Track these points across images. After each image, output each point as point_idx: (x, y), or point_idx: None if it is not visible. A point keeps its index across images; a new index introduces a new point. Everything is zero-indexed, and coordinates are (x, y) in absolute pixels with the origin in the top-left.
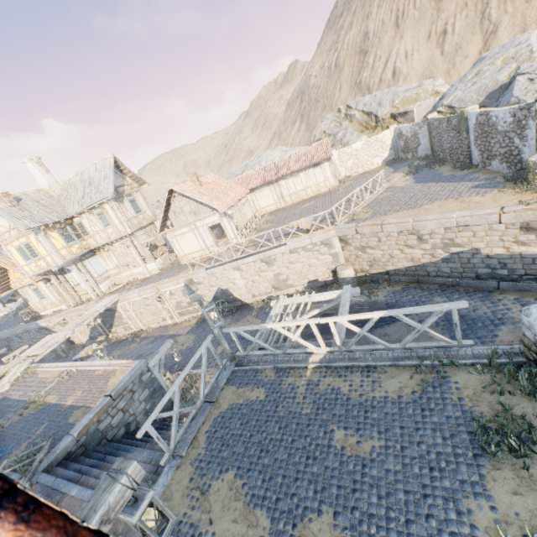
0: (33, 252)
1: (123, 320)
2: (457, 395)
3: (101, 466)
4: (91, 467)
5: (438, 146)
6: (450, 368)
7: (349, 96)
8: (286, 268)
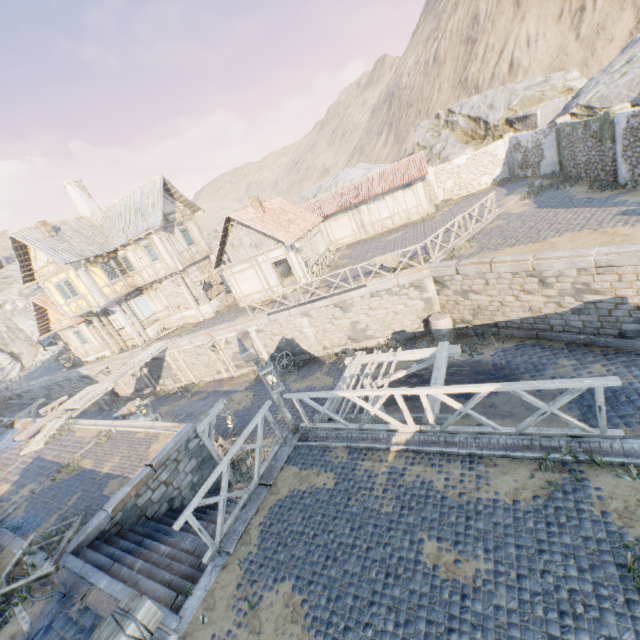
0: (73, 291)
1: (172, 372)
2: (600, 508)
3: (137, 552)
4: (126, 553)
5: (569, 160)
6: (589, 467)
7: (451, 97)
8: (365, 315)
